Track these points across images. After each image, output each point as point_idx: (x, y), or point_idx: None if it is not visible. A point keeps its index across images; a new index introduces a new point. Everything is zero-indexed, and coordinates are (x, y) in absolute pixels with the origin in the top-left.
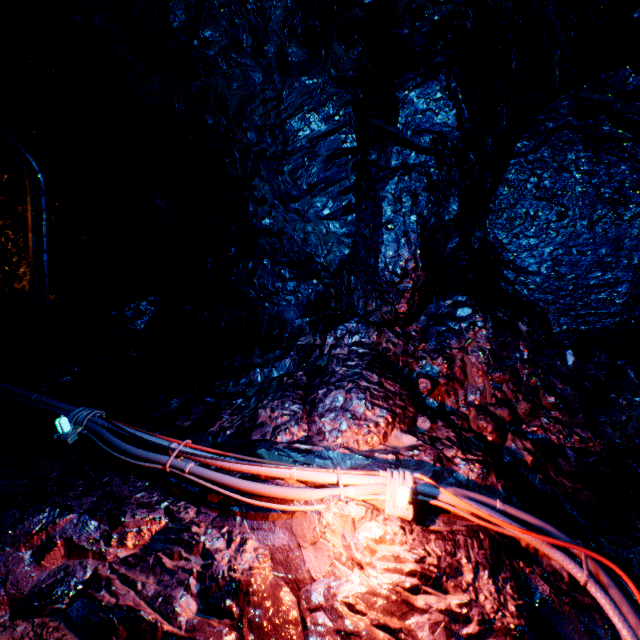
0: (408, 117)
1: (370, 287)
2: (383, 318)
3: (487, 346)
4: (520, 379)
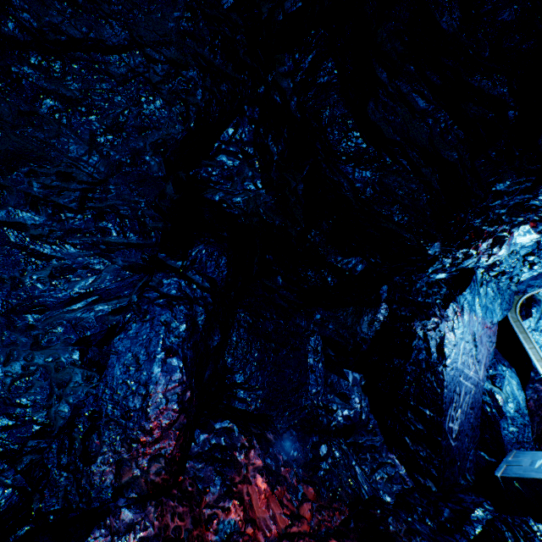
0: (196, 260)
1: (131, 440)
2: (153, 483)
3: (262, 463)
4: (289, 484)
